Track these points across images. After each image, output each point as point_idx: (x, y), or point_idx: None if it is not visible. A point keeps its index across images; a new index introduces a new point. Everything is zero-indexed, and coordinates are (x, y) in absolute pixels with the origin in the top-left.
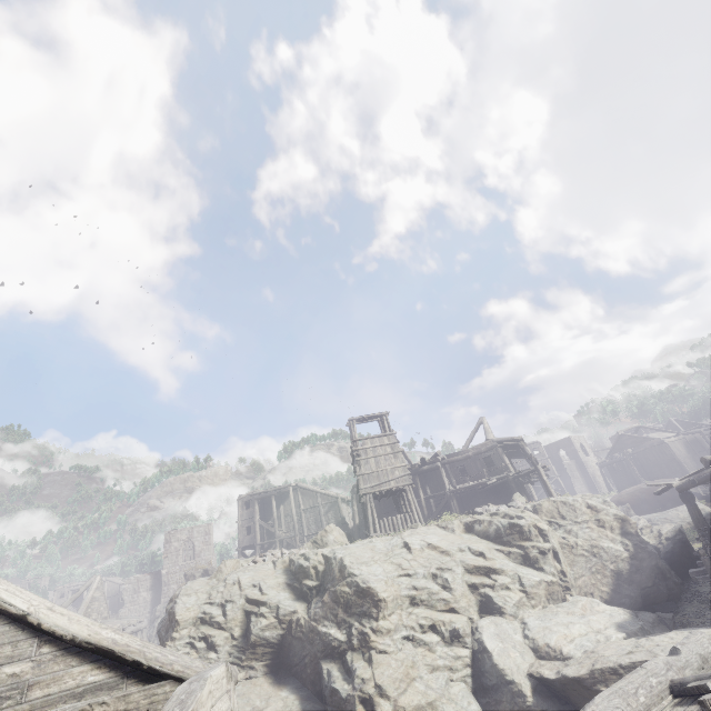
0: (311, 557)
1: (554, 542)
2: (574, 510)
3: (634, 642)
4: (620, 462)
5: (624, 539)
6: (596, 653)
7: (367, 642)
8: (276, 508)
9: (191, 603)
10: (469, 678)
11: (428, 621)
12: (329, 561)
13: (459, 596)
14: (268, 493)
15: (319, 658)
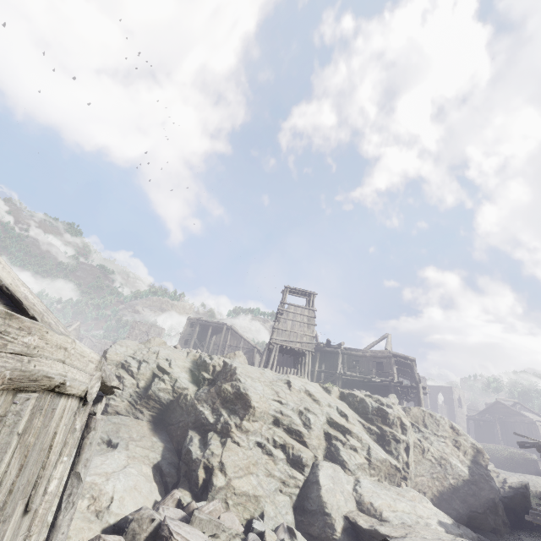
0: (215, 358)
1: (410, 438)
2: (438, 425)
3: (453, 537)
4: (487, 423)
5: (473, 466)
6: (412, 528)
7: (228, 431)
8: (210, 336)
9: (120, 351)
10: (295, 496)
11: (281, 440)
12: (226, 366)
13: (314, 436)
14: (208, 323)
15: (189, 427)
